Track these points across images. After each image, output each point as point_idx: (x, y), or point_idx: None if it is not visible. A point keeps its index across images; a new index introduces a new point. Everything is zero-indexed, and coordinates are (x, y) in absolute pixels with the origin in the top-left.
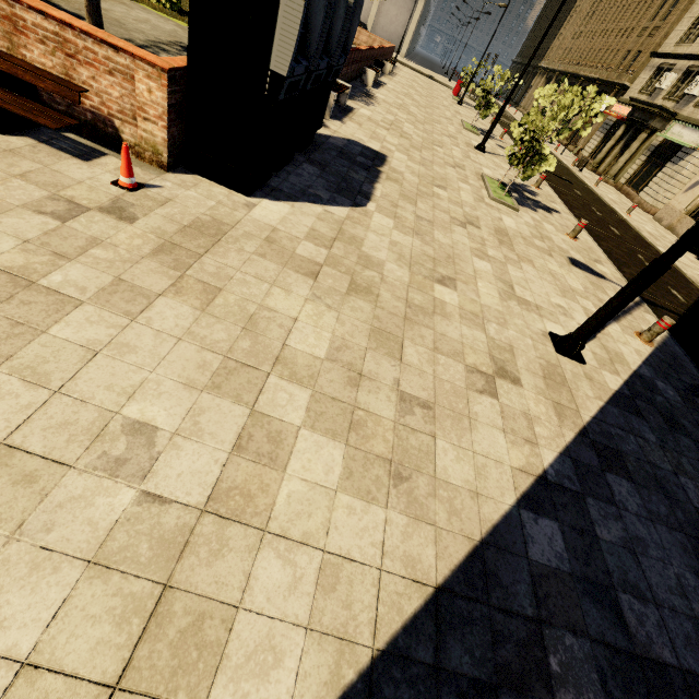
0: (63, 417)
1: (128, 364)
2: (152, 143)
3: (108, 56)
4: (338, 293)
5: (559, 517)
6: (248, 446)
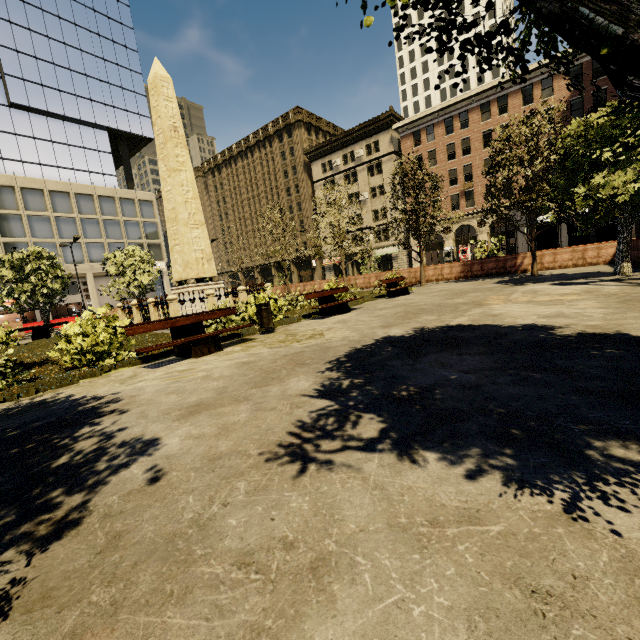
0: None
1: None
2: None
3: None
4: None
5: None
6: None
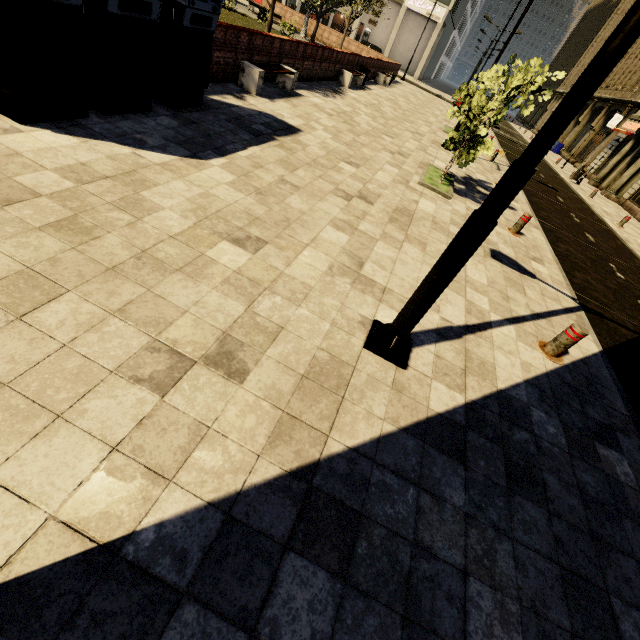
0: None
1: None
2: None
3: None
4: (21, 225)
5: None
6: None
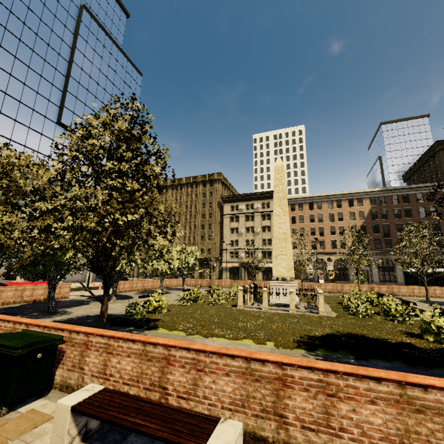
0: None
1: None
2: None
3: None
4: None
5: None
6: None
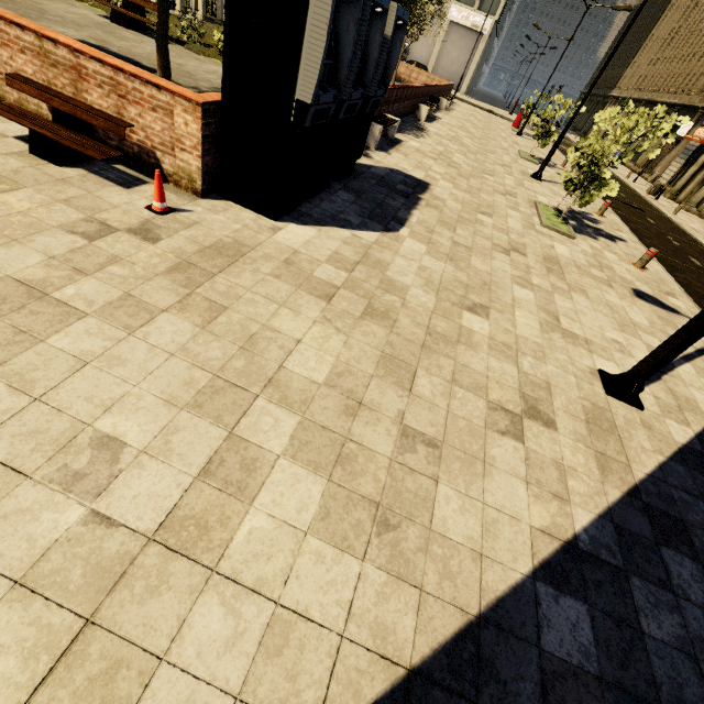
0: (36, 425)
1: (114, 376)
2: (188, 172)
3: (152, 94)
4: (350, 316)
5: (590, 597)
6: (217, 471)
